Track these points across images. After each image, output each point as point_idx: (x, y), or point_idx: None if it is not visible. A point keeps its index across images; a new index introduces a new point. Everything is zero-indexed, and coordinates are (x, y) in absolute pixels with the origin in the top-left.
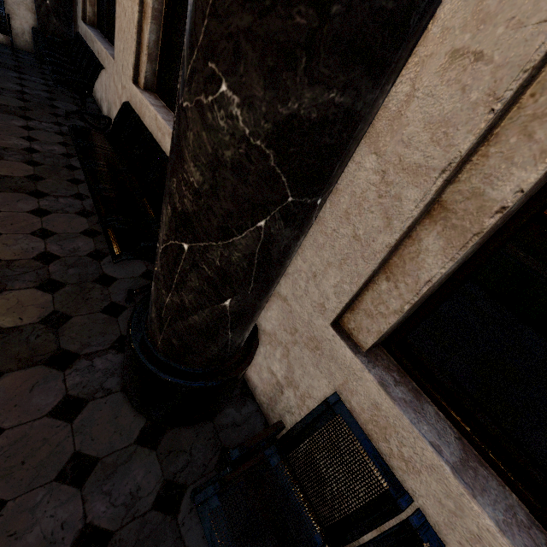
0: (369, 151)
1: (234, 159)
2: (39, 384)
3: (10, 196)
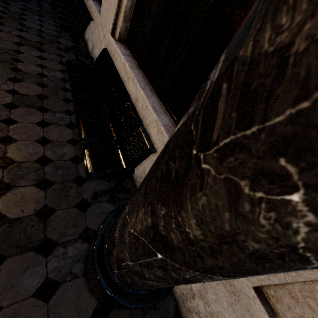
0: None
1: (259, 251)
2: (29, 267)
3: (25, 110)
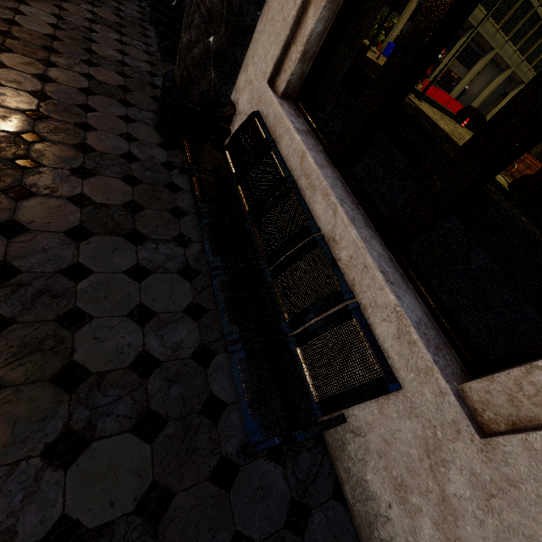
0: None
1: None
2: (114, 106)
3: (105, 28)
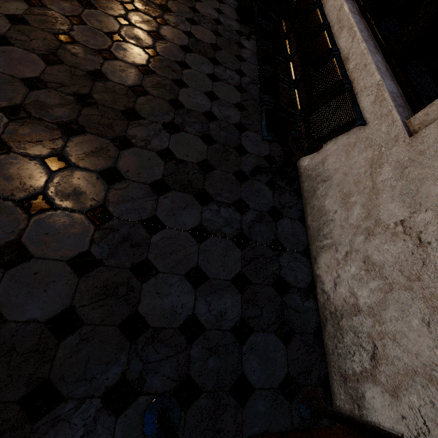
0: None
1: None
2: None
3: None
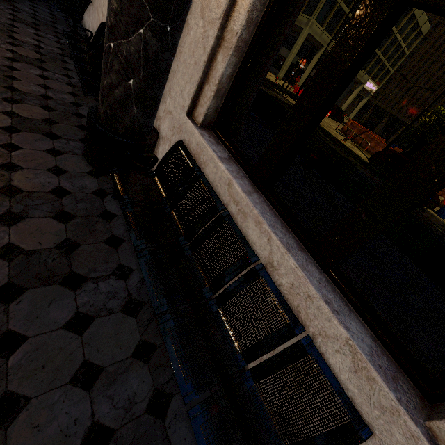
0: (201, 18)
1: None
2: (40, 140)
3: (26, 65)
